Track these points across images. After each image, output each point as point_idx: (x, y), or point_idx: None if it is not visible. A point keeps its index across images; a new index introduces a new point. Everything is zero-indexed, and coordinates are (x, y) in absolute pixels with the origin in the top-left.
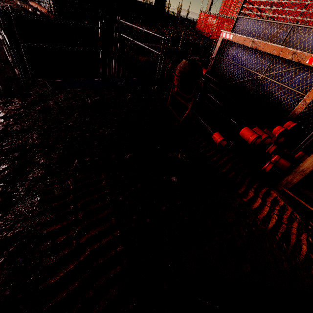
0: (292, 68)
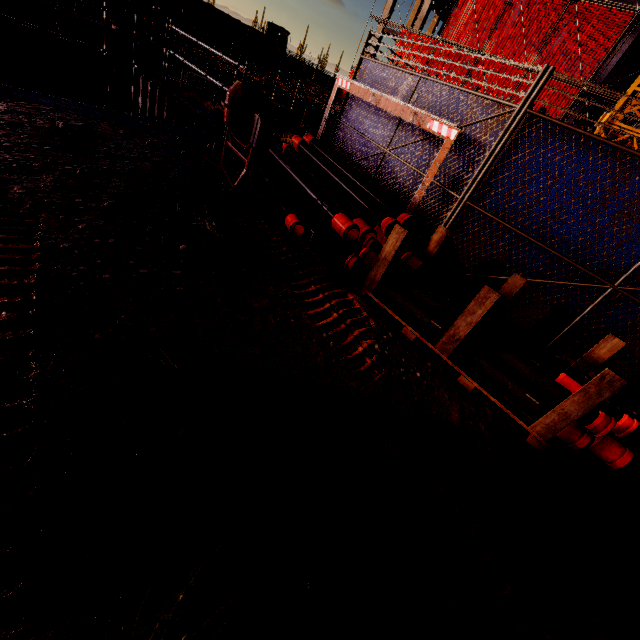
0: (418, 139)
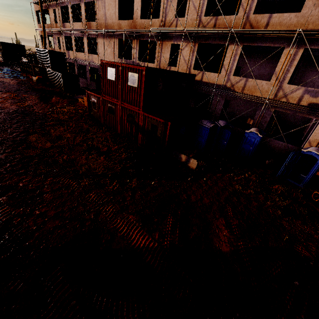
0: None
